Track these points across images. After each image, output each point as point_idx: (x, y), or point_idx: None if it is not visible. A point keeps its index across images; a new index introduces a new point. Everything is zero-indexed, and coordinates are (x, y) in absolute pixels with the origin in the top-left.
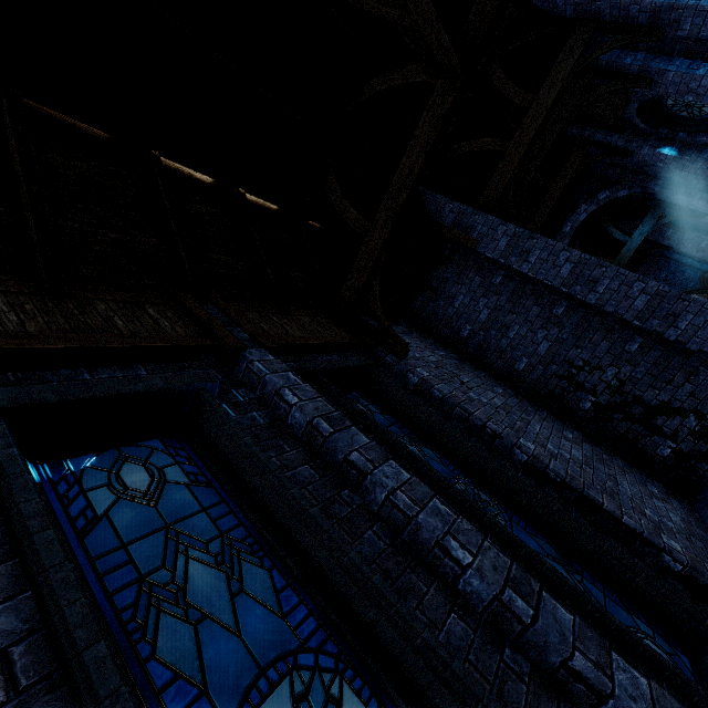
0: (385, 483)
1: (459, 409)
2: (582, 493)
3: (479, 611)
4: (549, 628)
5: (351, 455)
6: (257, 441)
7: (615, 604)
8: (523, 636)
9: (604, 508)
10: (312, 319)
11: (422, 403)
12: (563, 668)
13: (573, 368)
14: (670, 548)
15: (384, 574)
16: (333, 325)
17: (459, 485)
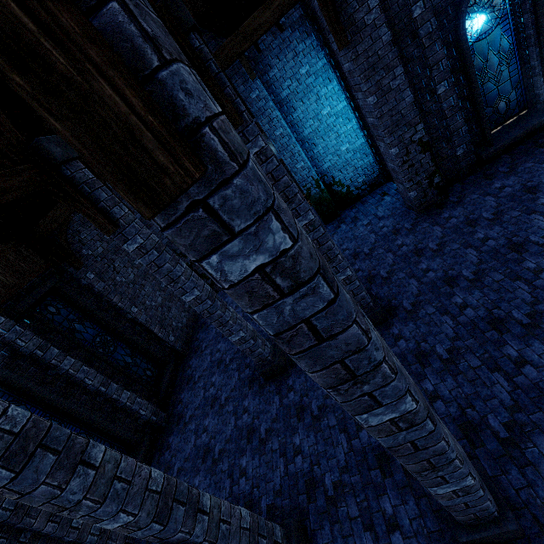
0: (65, 369)
1: (107, 298)
2: (148, 328)
3: (92, 391)
4: (109, 392)
5: (52, 362)
6: (9, 366)
7: (144, 363)
8: (103, 394)
9: (154, 332)
10: (16, 253)
11: (88, 296)
12: (111, 398)
13: (176, 254)
14: (170, 341)
15: (64, 394)
16: (32, 252)
17: (99, 337)
